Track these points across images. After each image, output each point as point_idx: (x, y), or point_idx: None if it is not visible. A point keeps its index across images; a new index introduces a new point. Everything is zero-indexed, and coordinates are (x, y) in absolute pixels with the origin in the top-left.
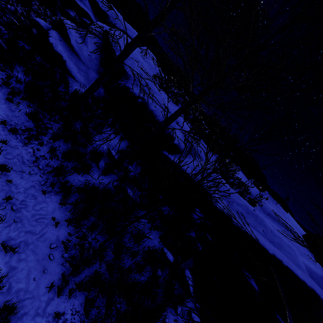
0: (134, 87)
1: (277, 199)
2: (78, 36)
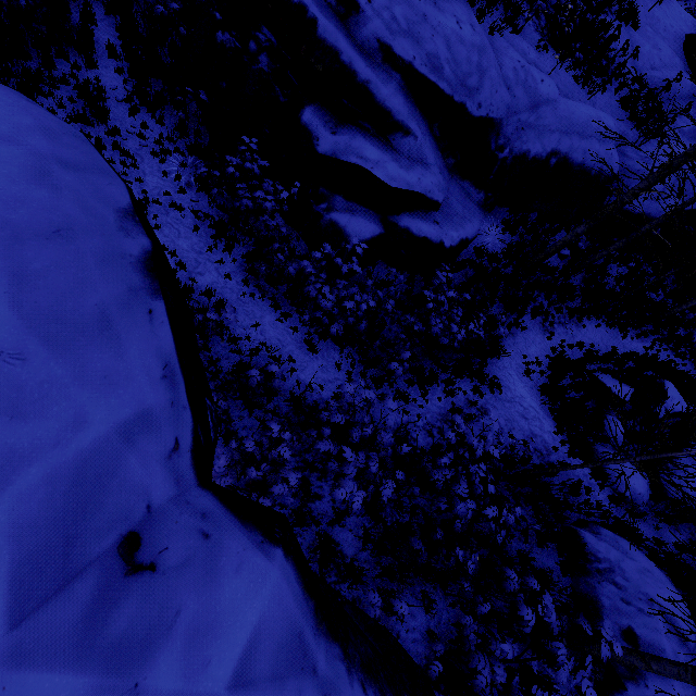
0: (525, 140)
1: None
2: (423, 172)
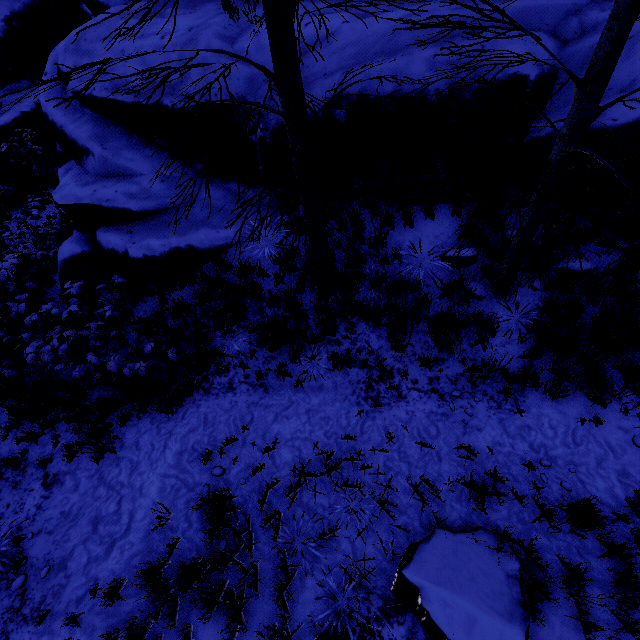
0: None
1: None
2: (112, 184)
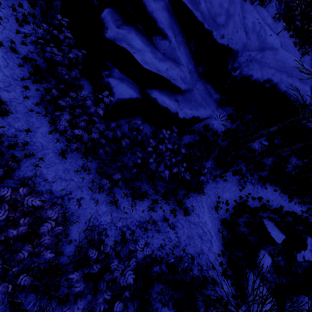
0: (251, 68)
1: None
2: (173, 66)
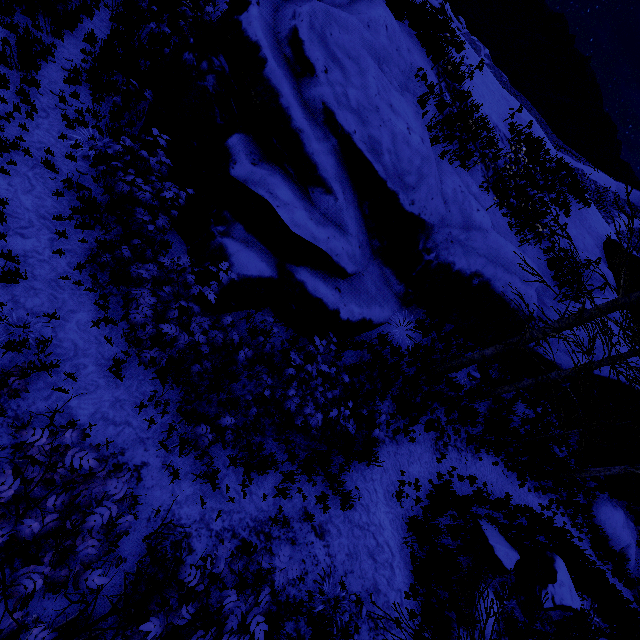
0: (453, 253)
1: (581, 197)
2: (337, 235)
